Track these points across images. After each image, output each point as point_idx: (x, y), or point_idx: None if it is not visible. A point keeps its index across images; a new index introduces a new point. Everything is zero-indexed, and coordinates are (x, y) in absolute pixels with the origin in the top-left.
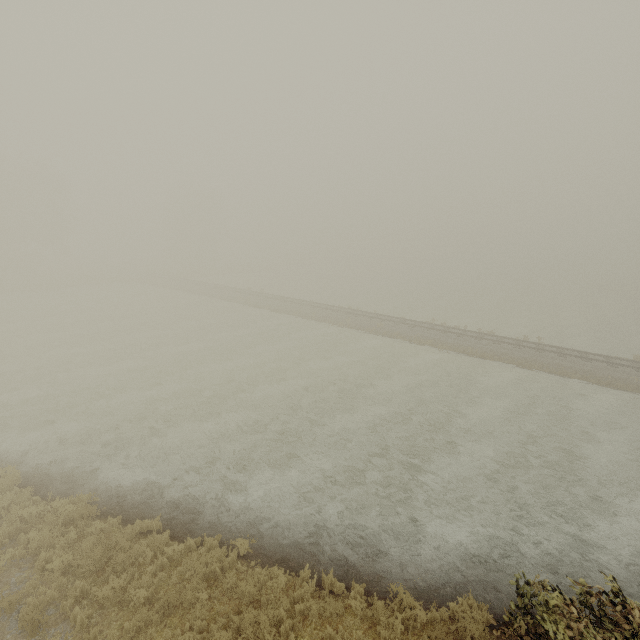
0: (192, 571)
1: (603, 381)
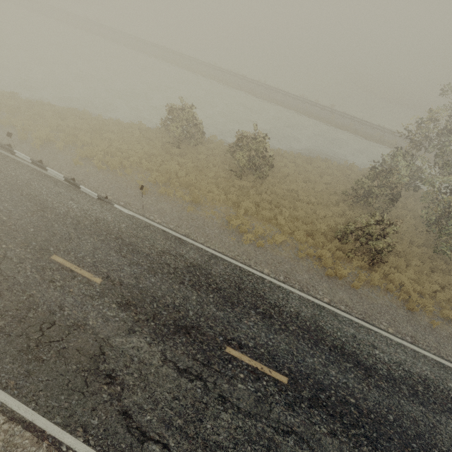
0: (67, 112)
1: (276, 102)
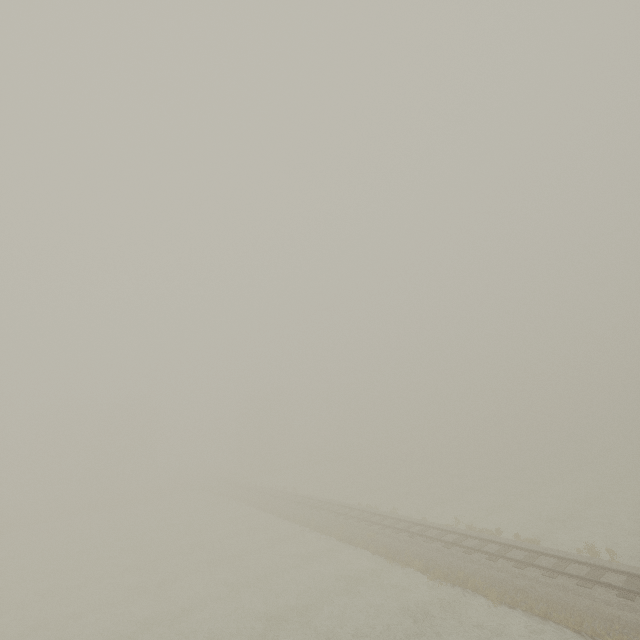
0: None
1: None
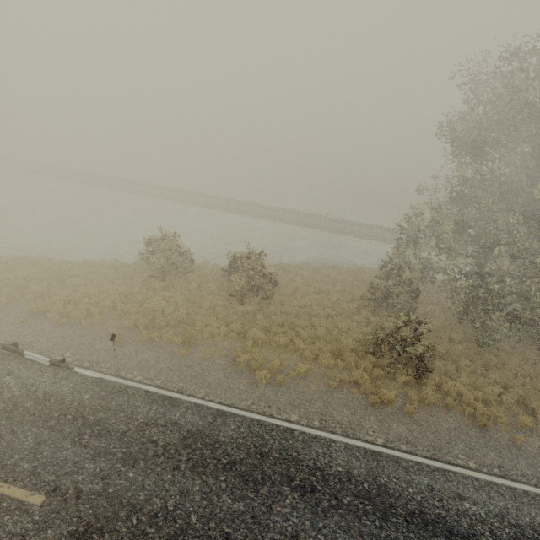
0: (18, 261)
1: (269, 218)
